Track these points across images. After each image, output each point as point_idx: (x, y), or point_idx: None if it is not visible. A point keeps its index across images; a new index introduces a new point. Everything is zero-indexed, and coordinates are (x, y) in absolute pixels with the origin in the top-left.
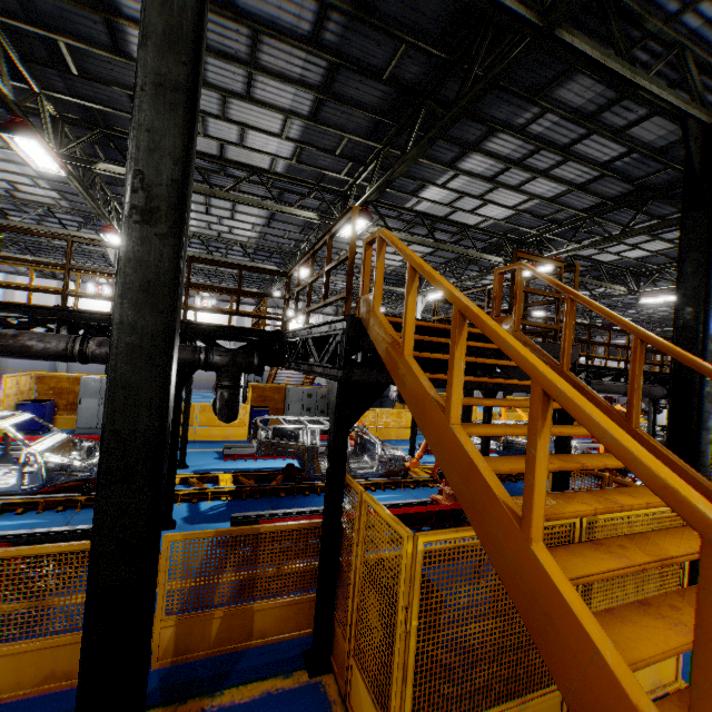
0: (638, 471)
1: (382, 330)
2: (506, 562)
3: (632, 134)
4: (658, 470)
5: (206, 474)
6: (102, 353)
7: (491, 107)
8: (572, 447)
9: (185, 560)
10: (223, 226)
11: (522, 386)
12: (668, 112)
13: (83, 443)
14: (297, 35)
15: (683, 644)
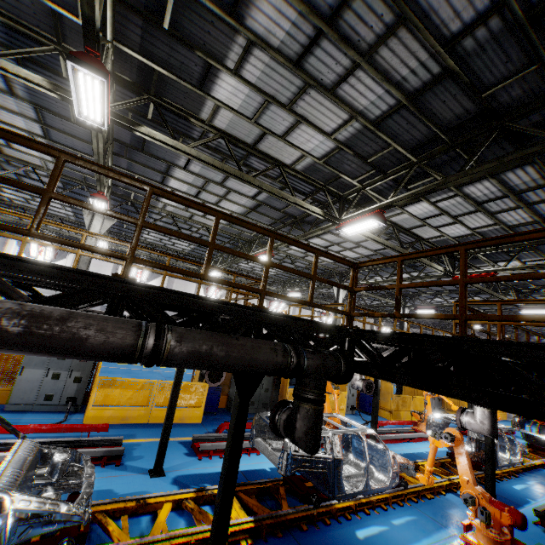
0: None
1: None
2: None
3: None
4: None
5: (201, 491)
6: (182, 352)
7: None
8: (516, 445)
9: None
10: None
11: None
12: None
13: (56, 454)
14: (439, 33)
15: None
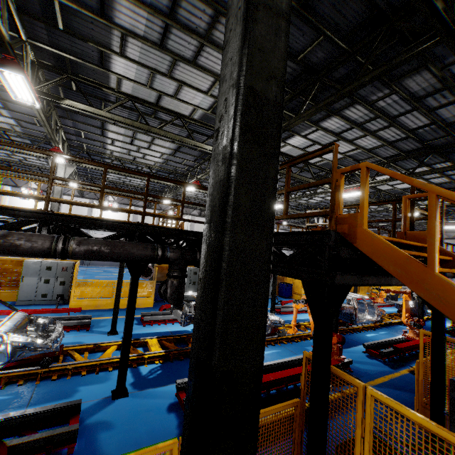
0: None
1: (383, 246)
2: None
3: (437, 112)
4: None
5: (137, 340)
6: (81, 250)
7: None
8: (375, 309)
9: (148, 430)
10: (139, 153)
11: None
12: None
13: (39, 320)
14: None
15: None
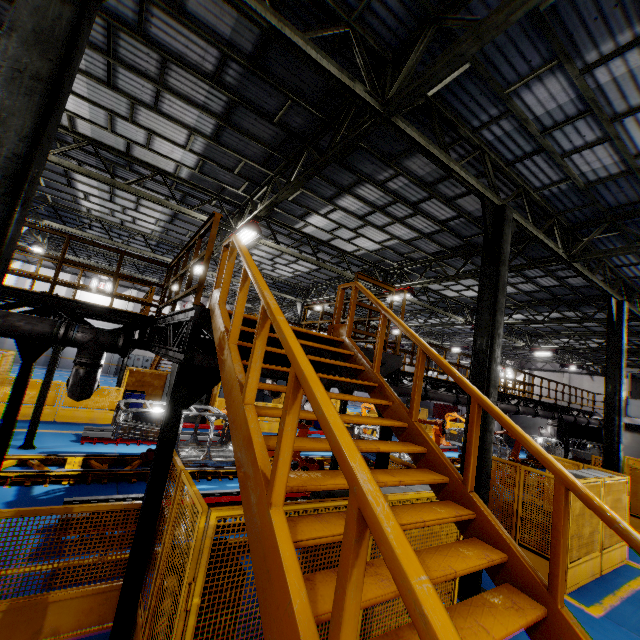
0: (330, 438)
1: (220, 321)
2: (254, 526)
3: (459, 203)
4: (340, 437)
5: (53, 456)
6: None
7: (359, 162)
8: None
9: None
10: (126, 215)
11: (353, 385)
12: (473, 192)
13: None
14: (202, 70)
15: (379, 595)
